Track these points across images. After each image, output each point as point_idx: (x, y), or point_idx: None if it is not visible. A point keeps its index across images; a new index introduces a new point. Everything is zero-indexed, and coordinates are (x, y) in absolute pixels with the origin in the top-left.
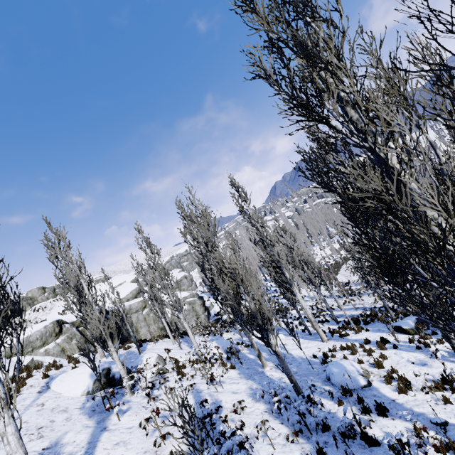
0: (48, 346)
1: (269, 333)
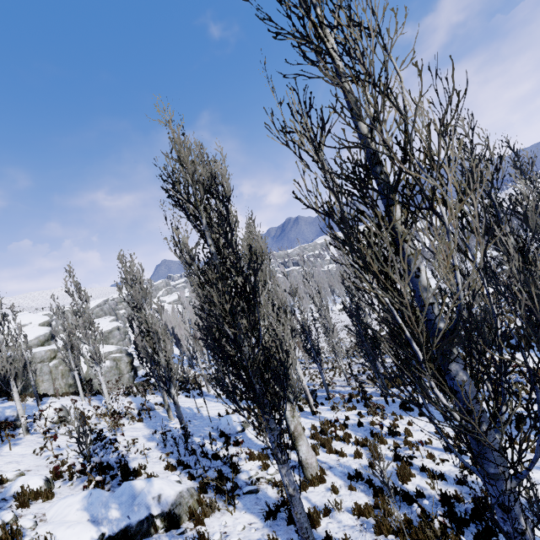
0: None
1: (172, 384)
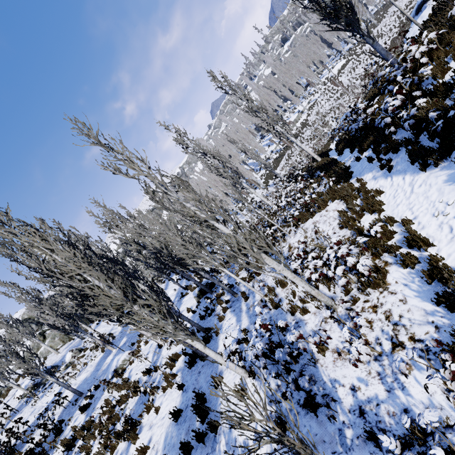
0: (41, 350)
1: (45, 374)
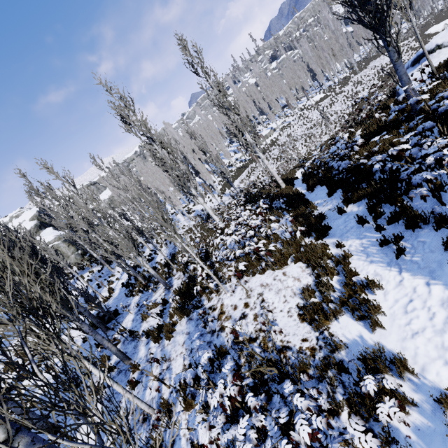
0: None
1: None
